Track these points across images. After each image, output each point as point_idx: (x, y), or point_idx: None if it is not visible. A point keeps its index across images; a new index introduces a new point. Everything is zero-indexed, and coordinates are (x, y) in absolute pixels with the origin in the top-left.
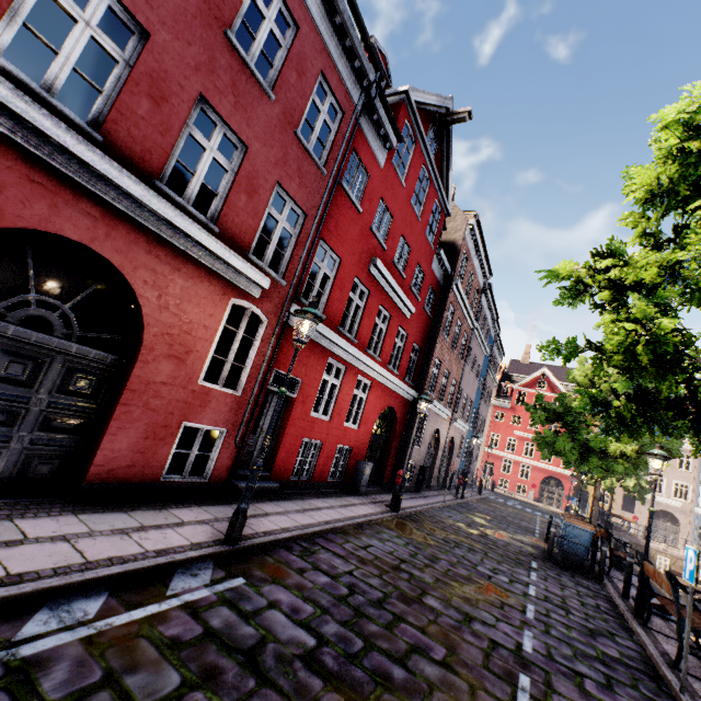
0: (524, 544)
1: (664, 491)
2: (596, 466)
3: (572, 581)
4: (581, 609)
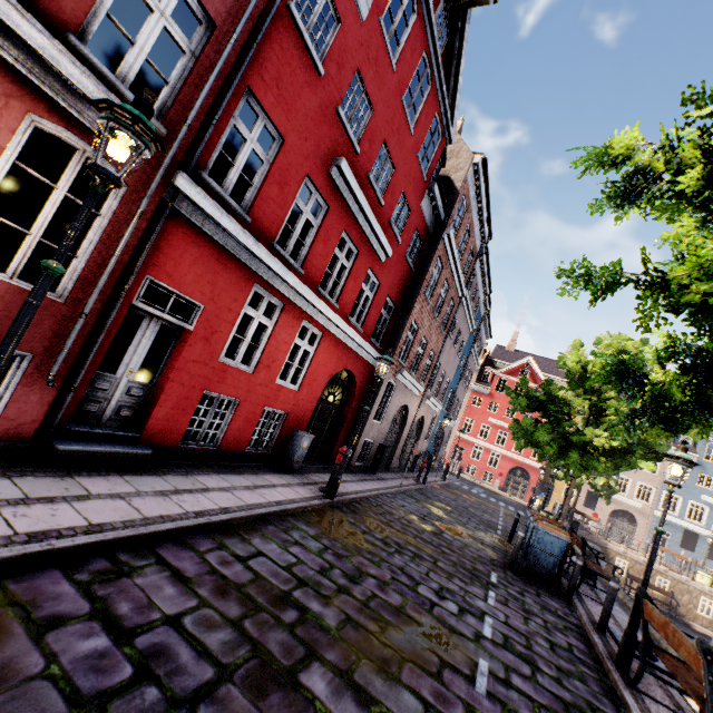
0: (484, 546)
1: (627, 491)
2: (575, 462)
3: (537, 602)
4: (550, 658)
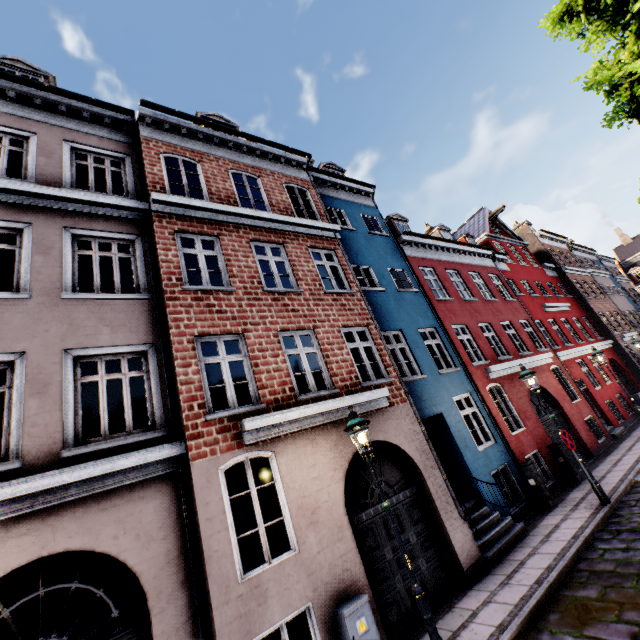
0: None
1: None
2: None
3: None
4: None
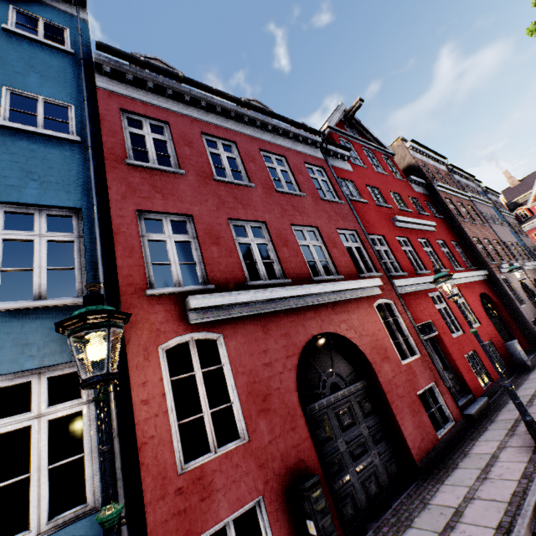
0: None
1: None
2: None
3: None
4: None
